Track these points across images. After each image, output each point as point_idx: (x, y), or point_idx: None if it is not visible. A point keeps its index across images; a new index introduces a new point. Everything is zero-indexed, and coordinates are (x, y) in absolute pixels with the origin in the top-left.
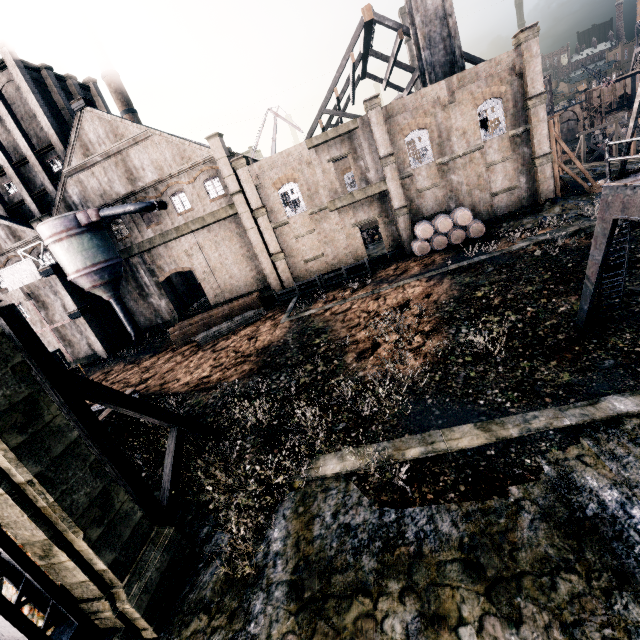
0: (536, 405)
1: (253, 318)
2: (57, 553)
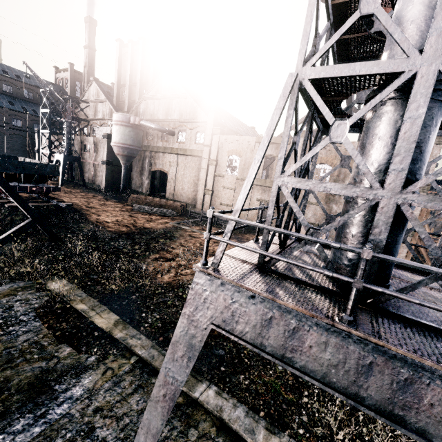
0: (152, 335)
1: (168, 214)
2: None
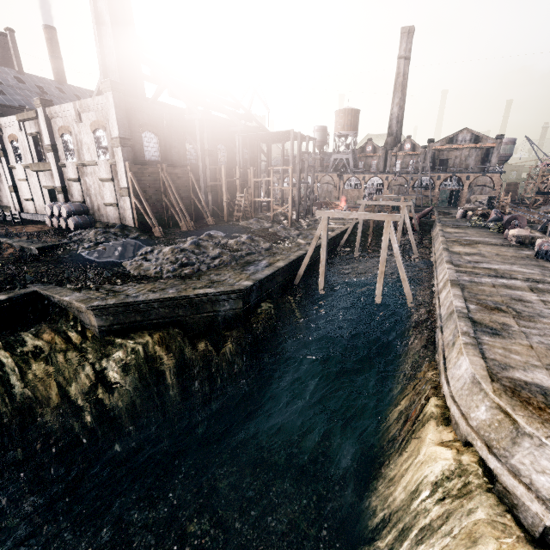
0: None
1: None
2: None
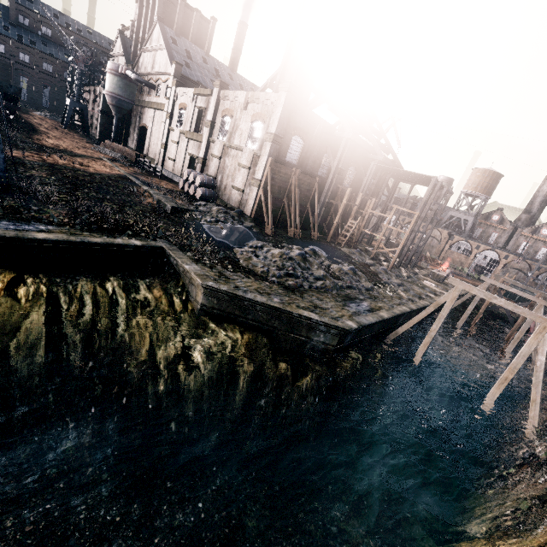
0: None
1: (118, 157)
2: None
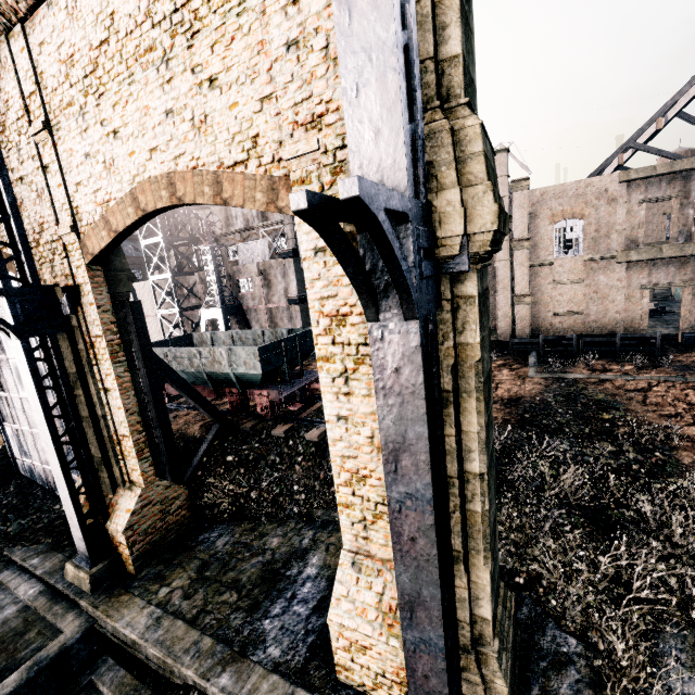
0: None
1: None
2: (455, 572)
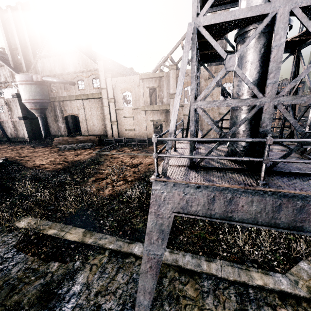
0: (114, 233)
1: (89, 146)
2: None
